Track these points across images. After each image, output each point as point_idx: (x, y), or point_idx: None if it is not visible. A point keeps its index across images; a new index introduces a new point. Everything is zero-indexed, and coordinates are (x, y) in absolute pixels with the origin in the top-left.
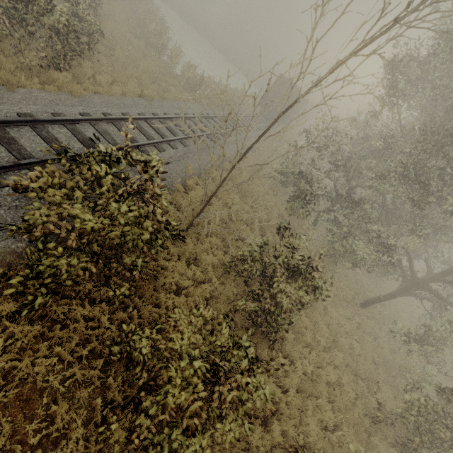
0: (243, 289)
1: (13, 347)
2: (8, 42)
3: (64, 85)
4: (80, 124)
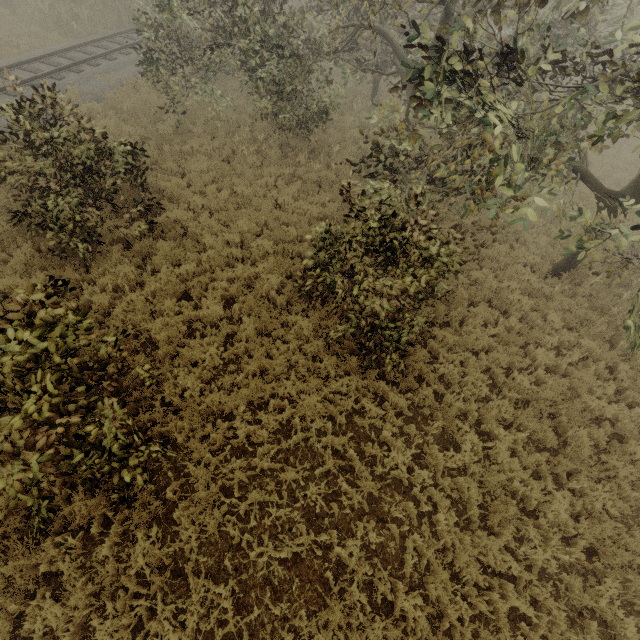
0: None
1: None
2: None
3: None
4: None
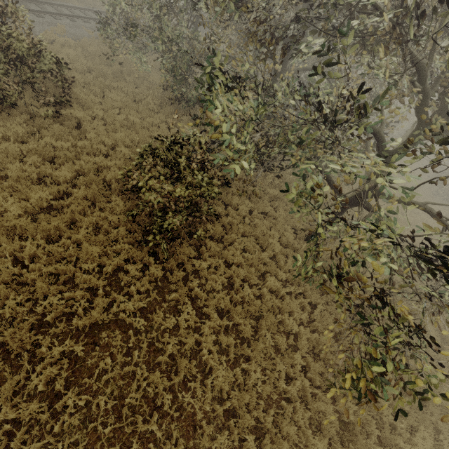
0: None
1: None
2: None
3: None
4: None
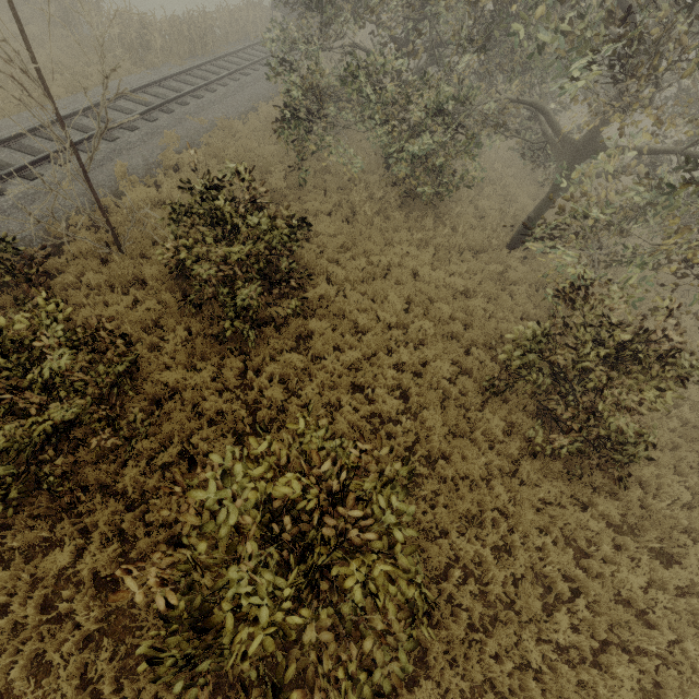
0: None
1: None
2: None
3: None
4: None
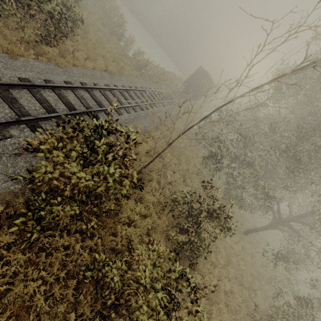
0: (173, 222)
1: (8, 272)
2: (12, 19)
3: (52, 57)
4: (64, 89)
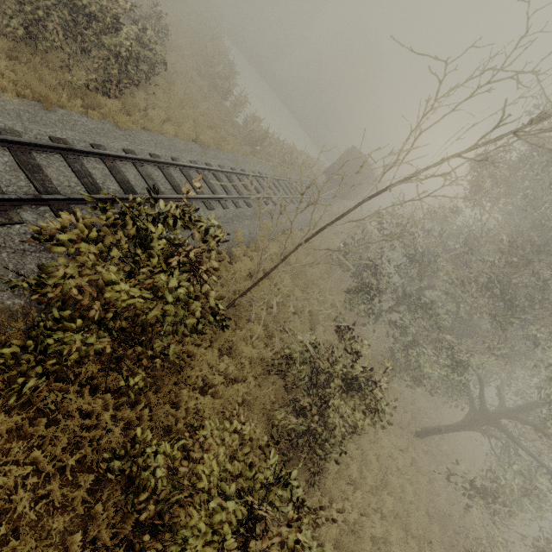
0: (284, 396)
1: None
2: (56, 54)
3: (110, 113)
4: (121, 161)
